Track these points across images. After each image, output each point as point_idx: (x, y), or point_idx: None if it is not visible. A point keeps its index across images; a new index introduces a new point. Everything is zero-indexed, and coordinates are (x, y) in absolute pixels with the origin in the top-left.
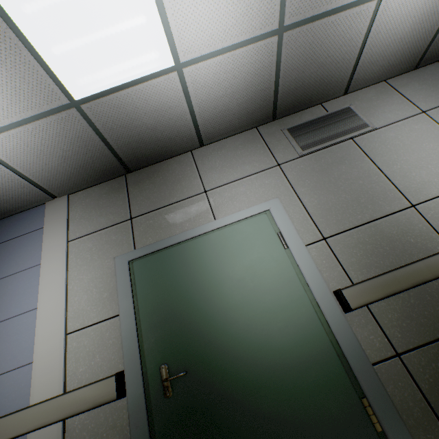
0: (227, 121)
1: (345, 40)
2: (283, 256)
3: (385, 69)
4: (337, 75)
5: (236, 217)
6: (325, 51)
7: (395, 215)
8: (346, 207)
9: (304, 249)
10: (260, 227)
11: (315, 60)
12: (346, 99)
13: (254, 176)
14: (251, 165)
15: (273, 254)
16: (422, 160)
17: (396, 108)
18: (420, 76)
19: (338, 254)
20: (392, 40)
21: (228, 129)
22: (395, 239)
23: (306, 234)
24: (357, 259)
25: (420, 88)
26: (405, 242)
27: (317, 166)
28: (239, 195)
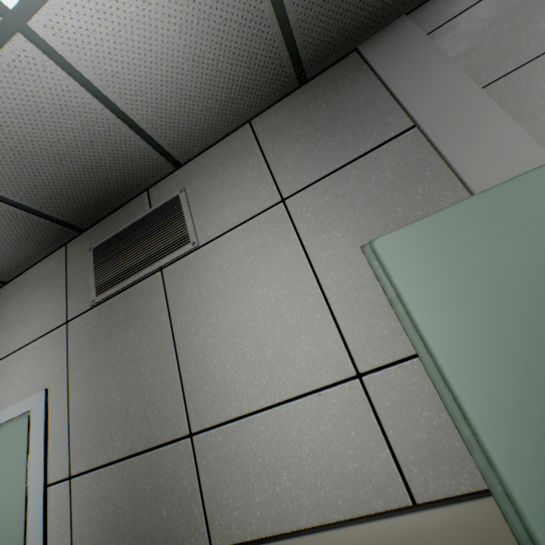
0: (0, 256)
1: (50, 112)
2: (22, 499)
3: (224, 109)
4: (119, 153)
5: (1, 417)
6: (35, 140)
7: (162, 449)
8: (110, 420)
9: (41, 494)
10: (17, 440)
11: (36, 155)
12: (183, 174)
13: (38, 342)
14: (42, 320)
15: (14, 491)
16: (240, 328)
17: (243, 193)
18: (310, 99)
19: (75, 511)
20: (170, 68)
21: (18, 261)
22: (145, 502)
23: (56, 464)
24: (91, 529)
25: (300, 133)
26: (156, 513)
27: (105, 328)
28: (17, 376)
